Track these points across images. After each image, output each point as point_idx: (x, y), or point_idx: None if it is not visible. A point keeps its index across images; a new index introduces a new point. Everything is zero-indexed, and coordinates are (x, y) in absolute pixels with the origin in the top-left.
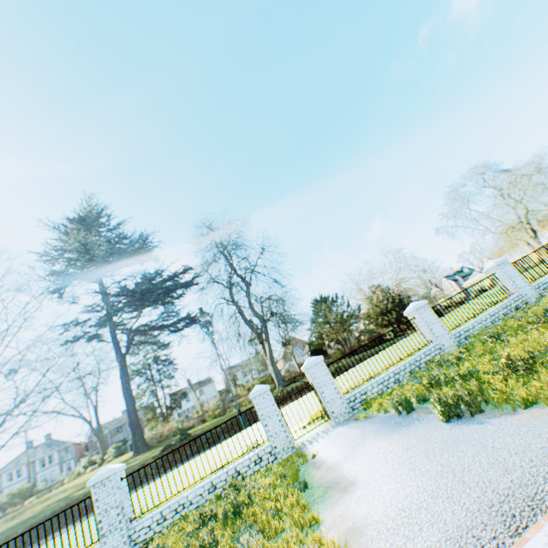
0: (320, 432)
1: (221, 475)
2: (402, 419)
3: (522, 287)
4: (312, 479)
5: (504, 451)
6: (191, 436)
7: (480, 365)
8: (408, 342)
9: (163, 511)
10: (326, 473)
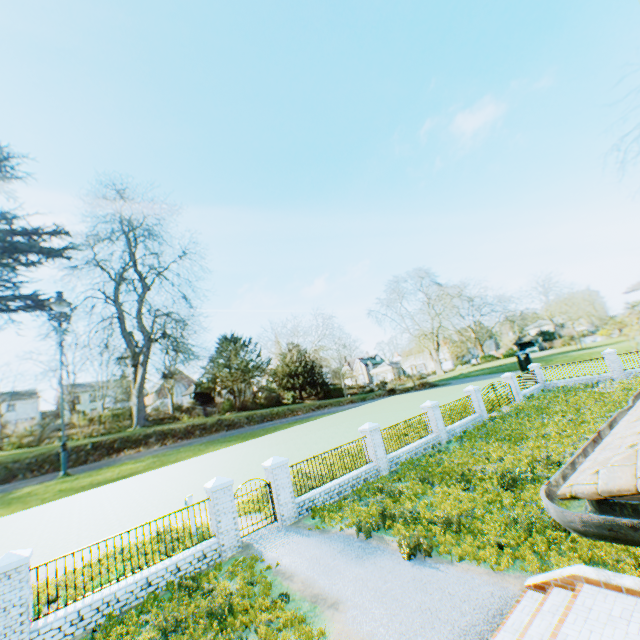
0: (267, 533)
1: (160, 571)
2: (364, 544)
3: (441, 429)
4: (290, 590)
5: (457, 597)
6: (0, 479)
7: (420, 508)
8: (325, 431)
9: (81, 610)
10: (304, 586)
